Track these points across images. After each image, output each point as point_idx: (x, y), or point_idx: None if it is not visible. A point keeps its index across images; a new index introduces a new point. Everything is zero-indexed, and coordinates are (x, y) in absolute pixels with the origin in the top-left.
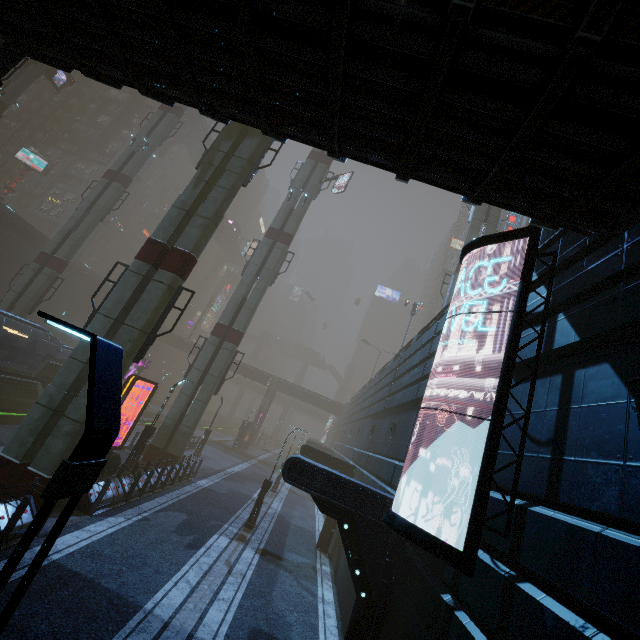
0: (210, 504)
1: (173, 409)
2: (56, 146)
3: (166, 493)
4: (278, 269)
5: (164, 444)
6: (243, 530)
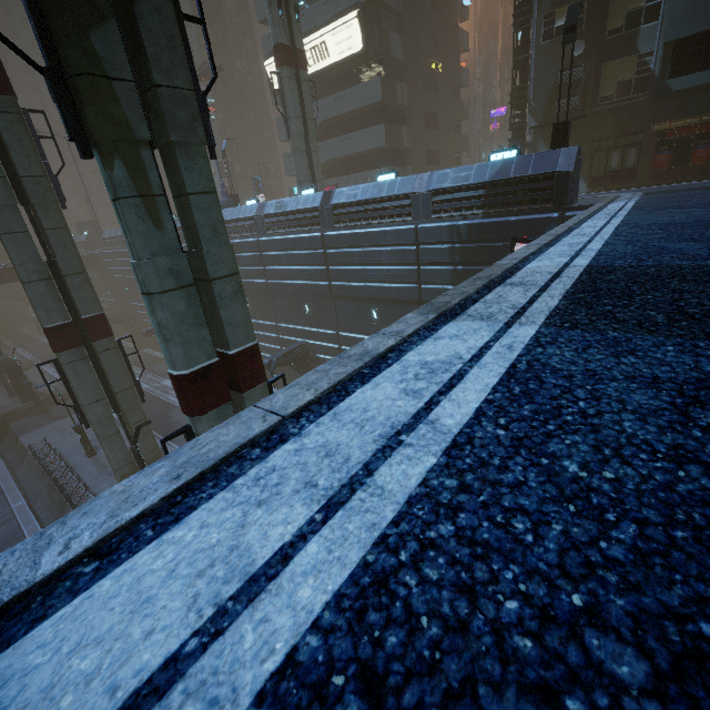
0: None
1: (117, 458)
2: None
3: None
4: (47, 165)
5: None
6: None
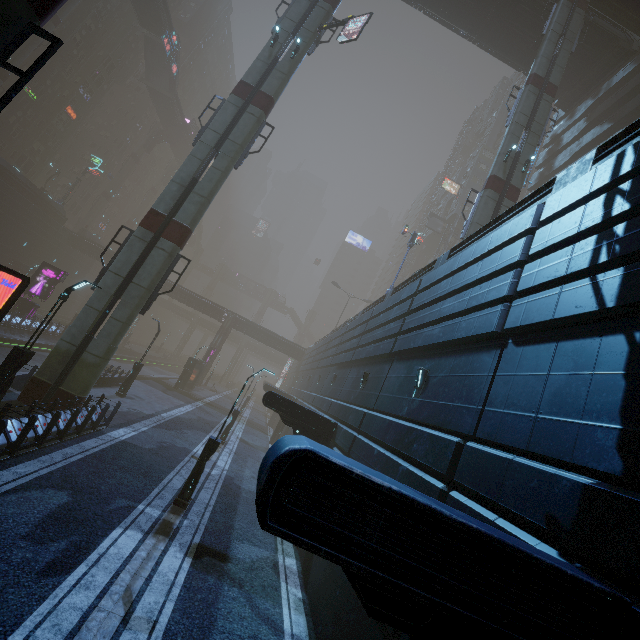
0: (122, 468)
1: (73, 328)
2: None
3: (43, 454)
4: (249, 145)
5: (56, 378)
6: (170, 511)
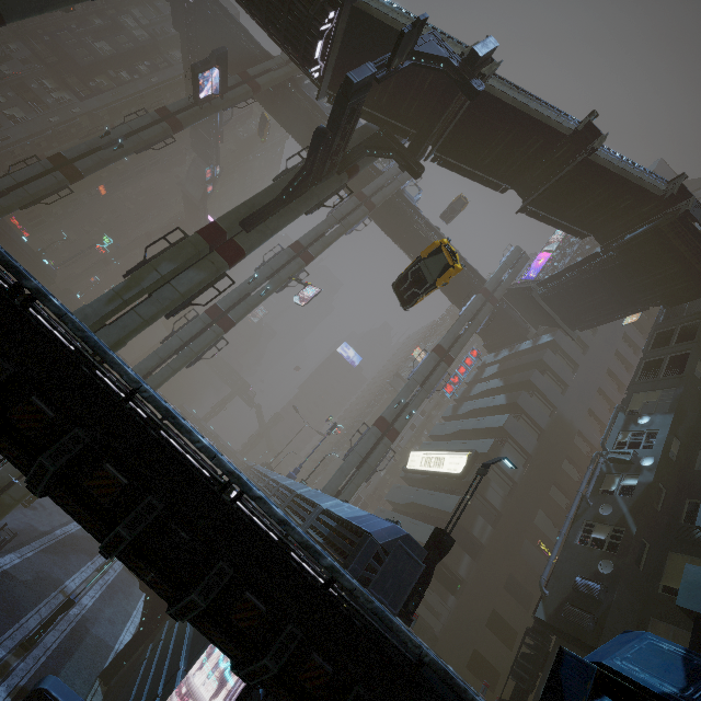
0: None
1: (4, 472)
2: (26, 43)
3: None
4: (203, 353)
5: None
6: (13, 653)
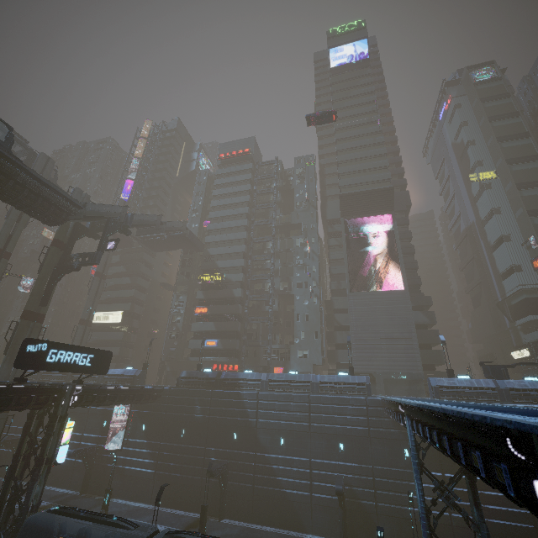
0: None
1: None
2: None
3: None
4: None
5: None
6: None
